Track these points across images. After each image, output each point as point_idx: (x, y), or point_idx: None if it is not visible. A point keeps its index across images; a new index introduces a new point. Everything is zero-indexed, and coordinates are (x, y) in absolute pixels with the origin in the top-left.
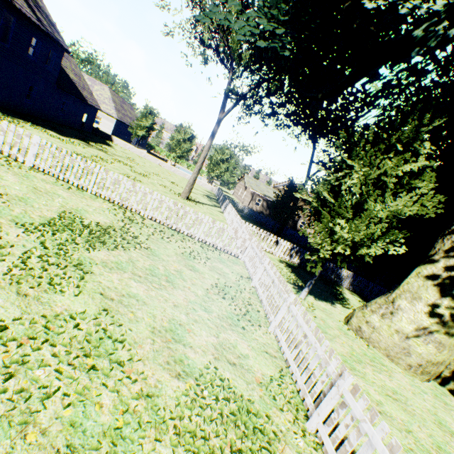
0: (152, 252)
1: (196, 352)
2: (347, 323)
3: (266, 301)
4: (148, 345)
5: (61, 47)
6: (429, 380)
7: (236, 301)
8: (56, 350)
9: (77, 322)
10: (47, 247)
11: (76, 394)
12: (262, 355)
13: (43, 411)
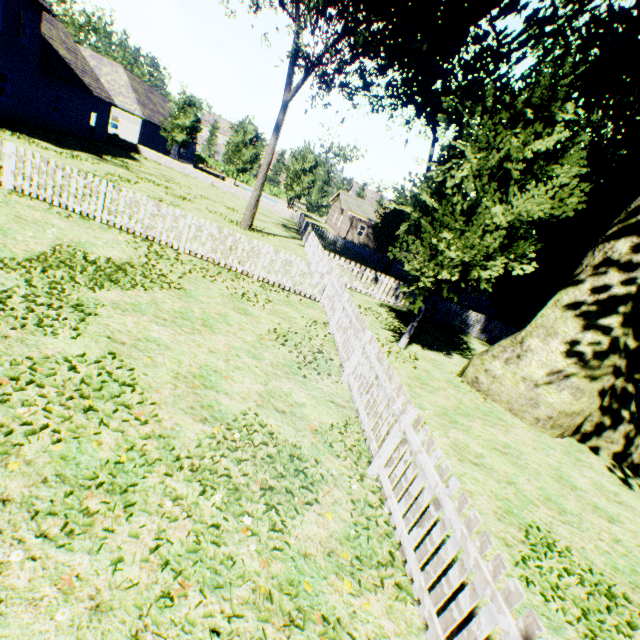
0: (186, 293)
1: (233, 399)
2: (462, 374)
3: (342, 347)
4: (168, 390)
5: (35, 4)
6: (563, 436)
7: (301, 348)
8: (45, 392)
9: (72, 364)
10: (35, 286)
11: (69, 432)
12: (325, 405)
13: (28, 445)
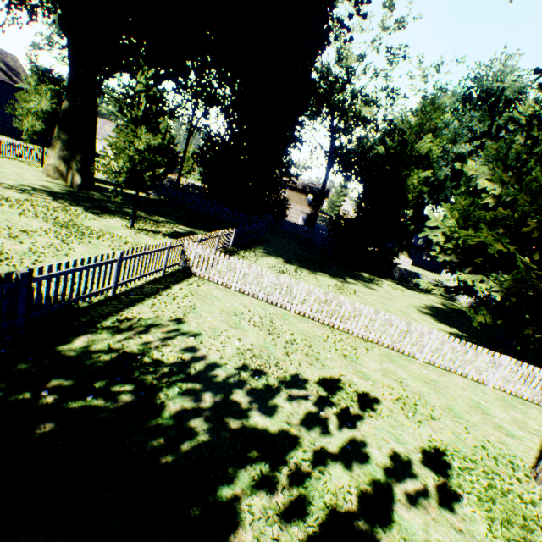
0: None
1: None
2: None
3: None
4: None
5: None
6: (54, 178)
7: None
8: None
9: None
10: None
11: None
12: None
13: None
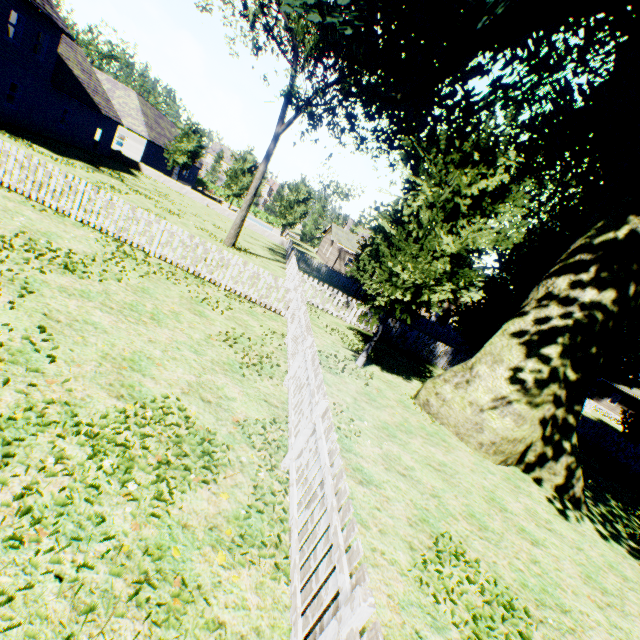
0: (143, 290)
1: (159, 383)
2: (416, 397)
3: (291, 355)
4: (91, 366)
5: (56, 27)
6: (507, 464)
7: (250, 352)
8: None
9: None
10: None
11: None
12: (257, 402)
13: None
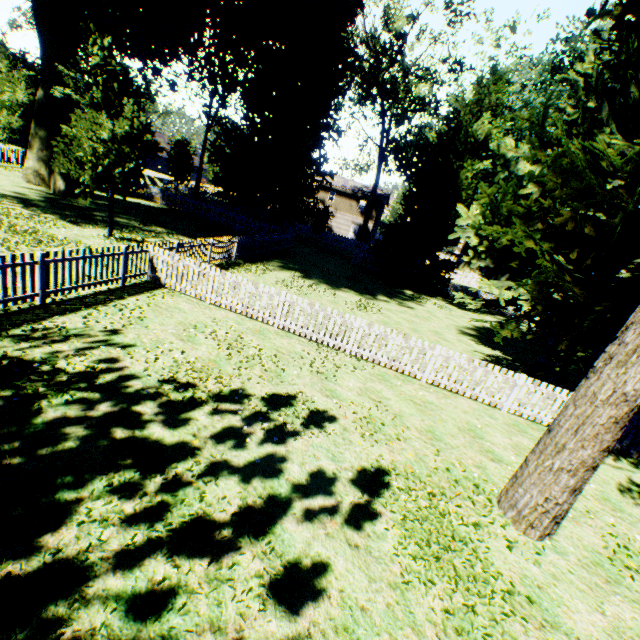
0: None
1: None
2: None
3: None
4: None
5: None
6: (36, 185)
7: None
8: None
9: None
10: None
11: None
12: None
13: None
